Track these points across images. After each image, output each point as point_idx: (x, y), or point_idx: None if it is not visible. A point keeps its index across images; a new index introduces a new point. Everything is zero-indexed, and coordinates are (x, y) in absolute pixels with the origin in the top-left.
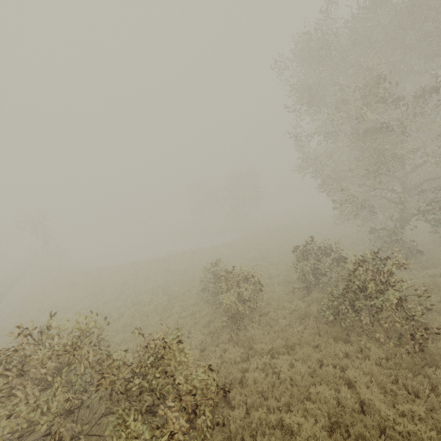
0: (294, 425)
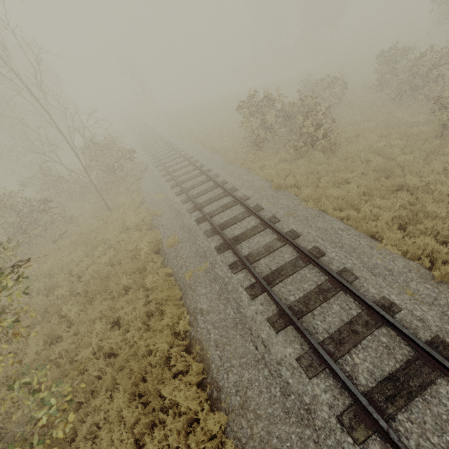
0: (365, 126)
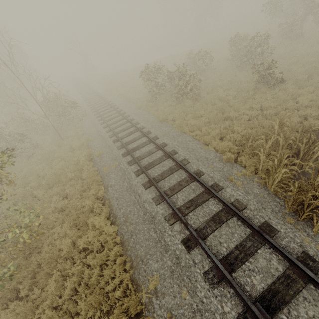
0: (218, 83)
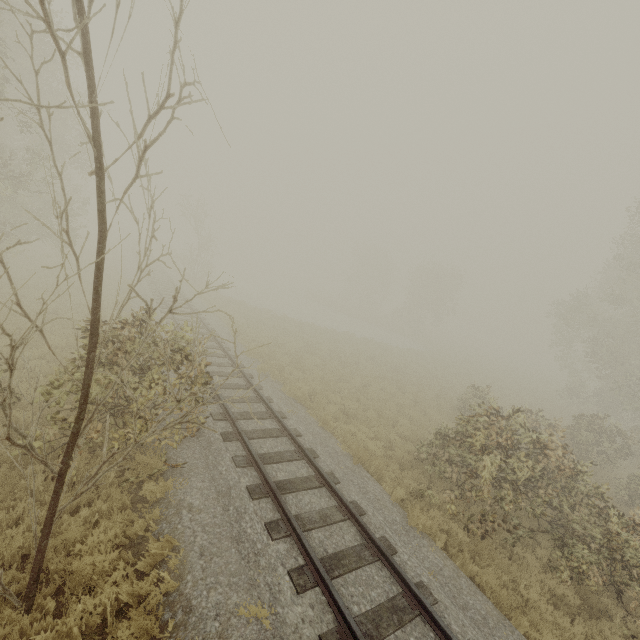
0: None
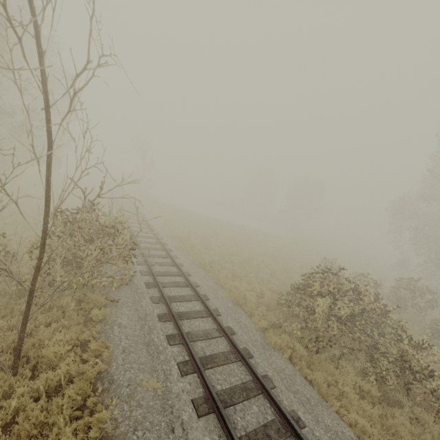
0: None
